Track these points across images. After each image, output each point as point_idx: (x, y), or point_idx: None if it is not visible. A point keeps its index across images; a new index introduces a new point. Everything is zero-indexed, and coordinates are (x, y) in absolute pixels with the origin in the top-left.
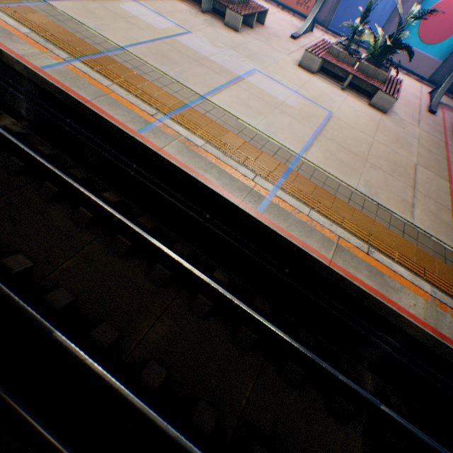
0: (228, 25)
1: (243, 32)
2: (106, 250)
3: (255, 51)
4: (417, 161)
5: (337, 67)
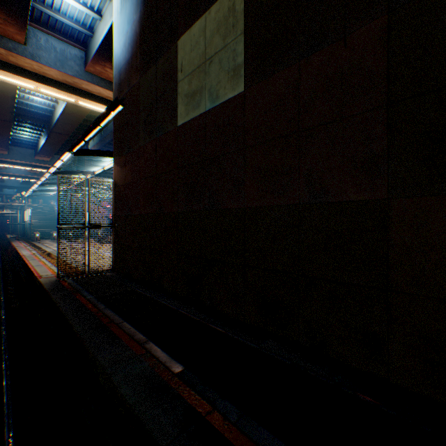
0: None
1: None
2: None
3: None
4: None
5: None
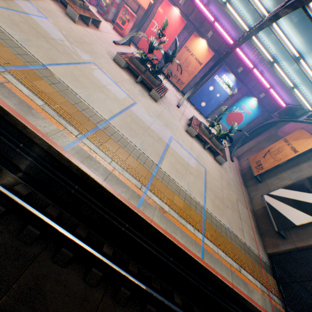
0: (152, 96)
1: (158, 101)
2: (113, 302)
3: (167, 118)
4: (236, 197)
5: (204, 139)
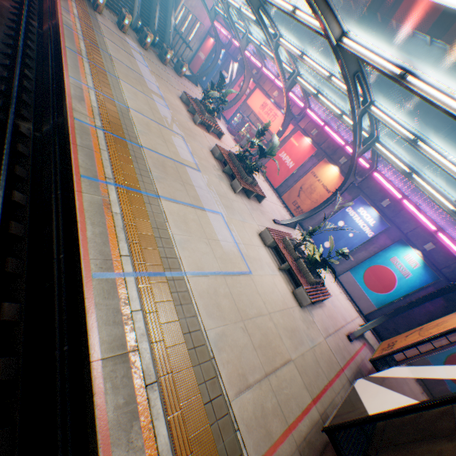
0: (232, 186)
1: (240, 195)
2: None
3: (236, 207)
4: (296, 359)
5: (281, 250)
